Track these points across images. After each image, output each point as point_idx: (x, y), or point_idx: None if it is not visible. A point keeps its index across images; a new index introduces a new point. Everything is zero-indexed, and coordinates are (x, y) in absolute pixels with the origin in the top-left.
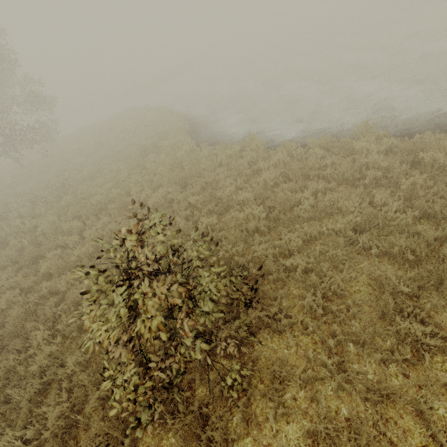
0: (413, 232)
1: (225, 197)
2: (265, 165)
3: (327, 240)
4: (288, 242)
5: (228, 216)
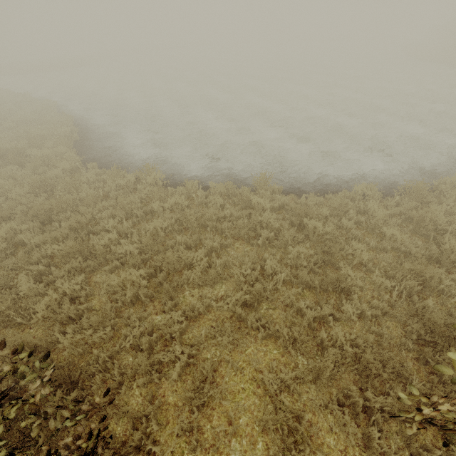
0: (297, 308)
1: (101, 248)
2: (160, 207)
3: (217, 314)
4: (171, 321)
5: (98, 280)
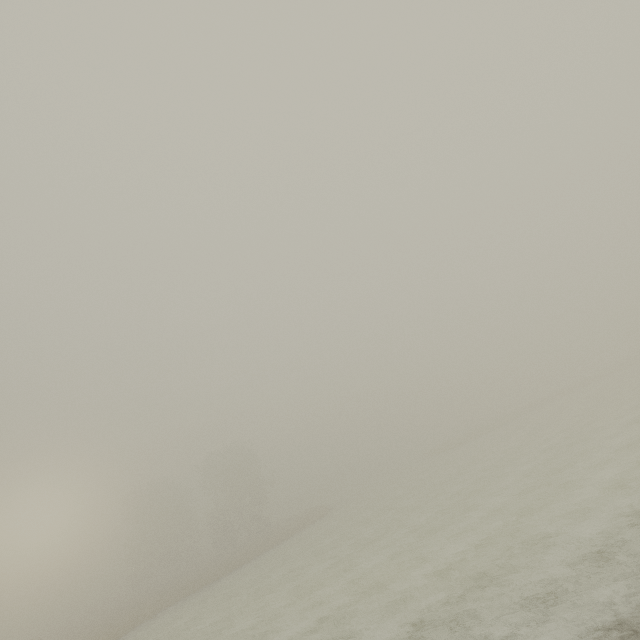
0: None
1: None
2: None
3: None
4: None
5: None
